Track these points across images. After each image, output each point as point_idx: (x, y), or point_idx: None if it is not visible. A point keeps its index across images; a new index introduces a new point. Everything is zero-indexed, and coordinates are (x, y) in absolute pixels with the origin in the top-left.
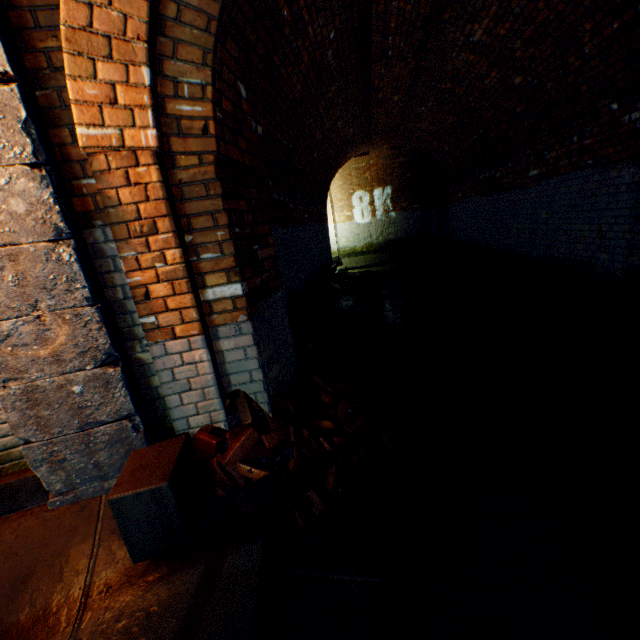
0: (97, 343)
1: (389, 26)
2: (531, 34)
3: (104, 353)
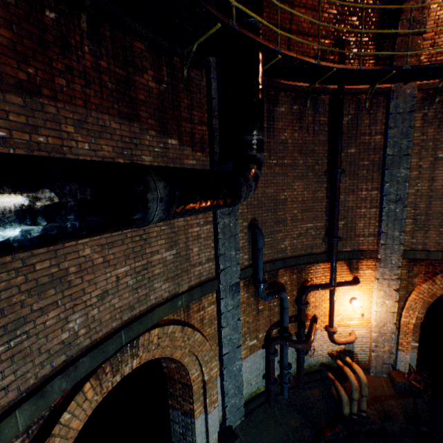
0: (391, 350)
1: None
2: None
3: (391, 352)
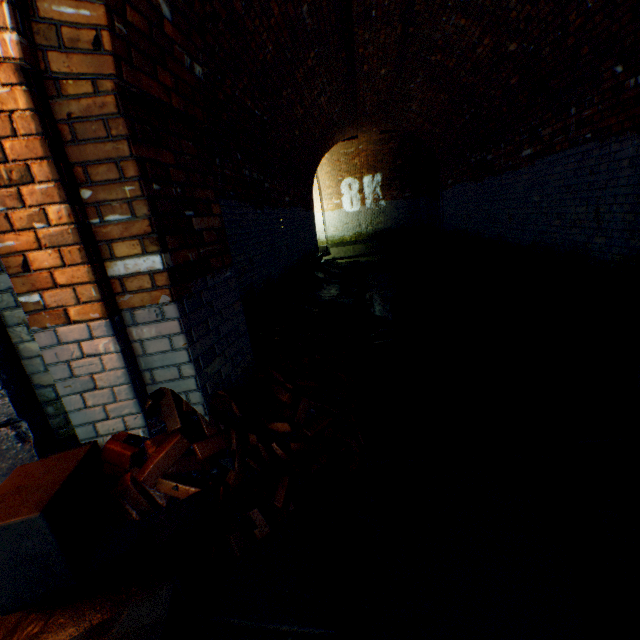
0: None
1: None
2: None
3: None
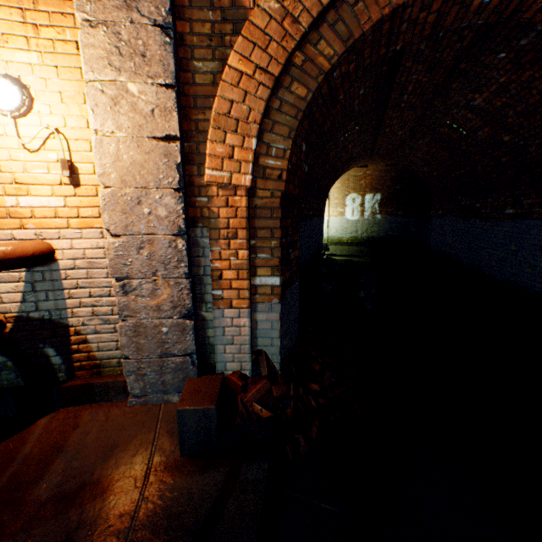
0: (184, 302)
1: (406, 89)
2: (523, 109)
3: (186, 309)
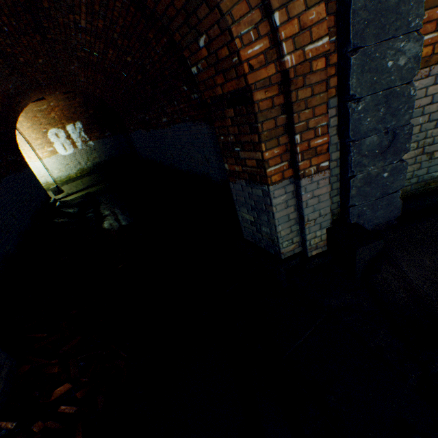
0: None
1: None
2: (121, 31)
3: None
